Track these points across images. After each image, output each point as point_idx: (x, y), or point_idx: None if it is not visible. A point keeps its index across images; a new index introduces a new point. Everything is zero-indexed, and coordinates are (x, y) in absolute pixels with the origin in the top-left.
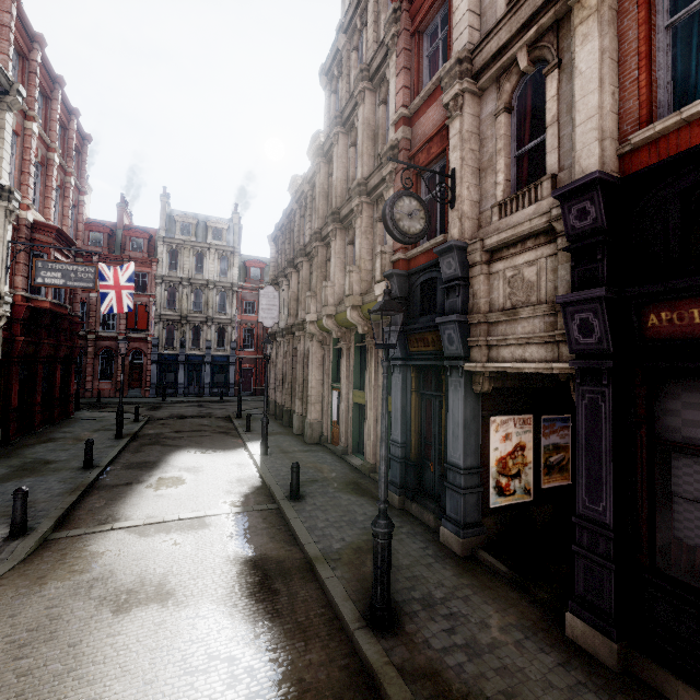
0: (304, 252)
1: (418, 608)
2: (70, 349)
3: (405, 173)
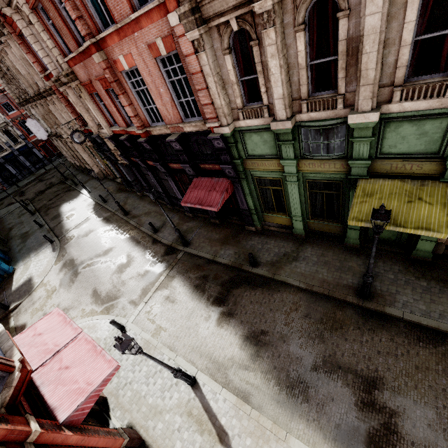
0: (32, 99)
1: (133, 209)
2: None
3: (63, 99)
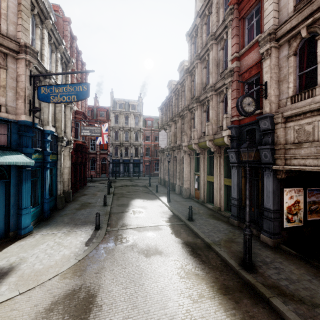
0: (179, 115)
1: (261, 264)
2: (85, 159)
3: (237, 82)
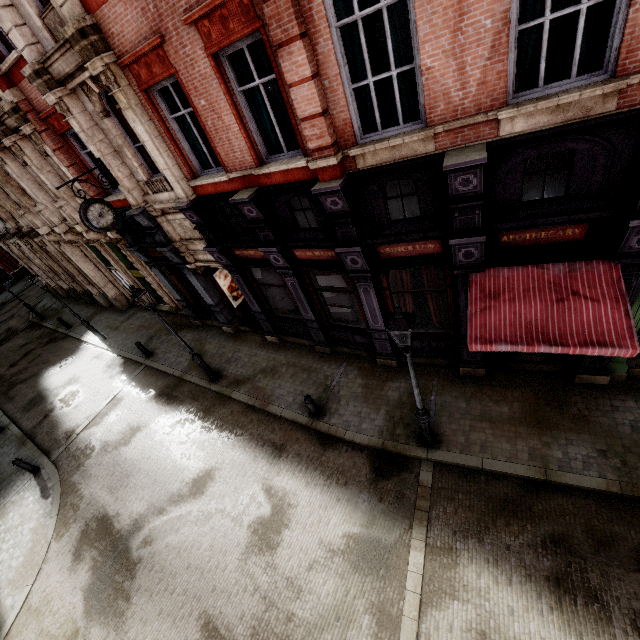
0: None
1: (225, 365)
2: None
3: (48, 134)
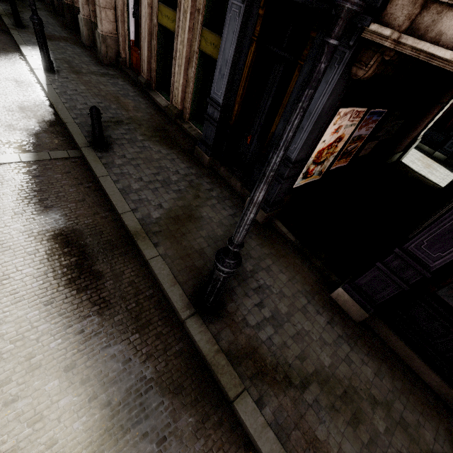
0: None
1: (235, 285)
2: None
3: None
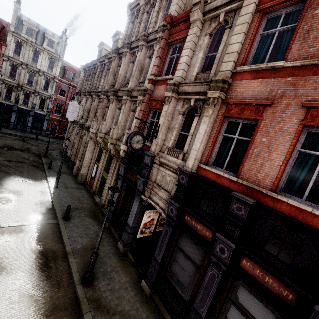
0: (97, 93)
1: (100, 275)
2: None
3: (146, 104)
